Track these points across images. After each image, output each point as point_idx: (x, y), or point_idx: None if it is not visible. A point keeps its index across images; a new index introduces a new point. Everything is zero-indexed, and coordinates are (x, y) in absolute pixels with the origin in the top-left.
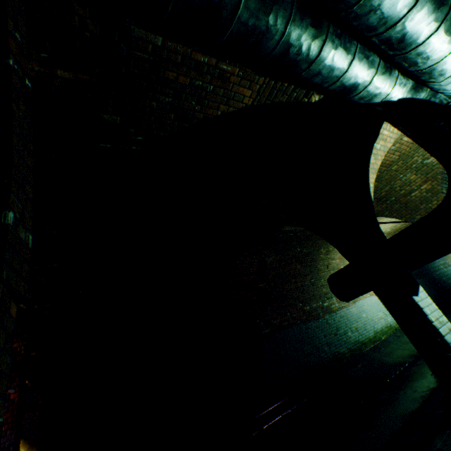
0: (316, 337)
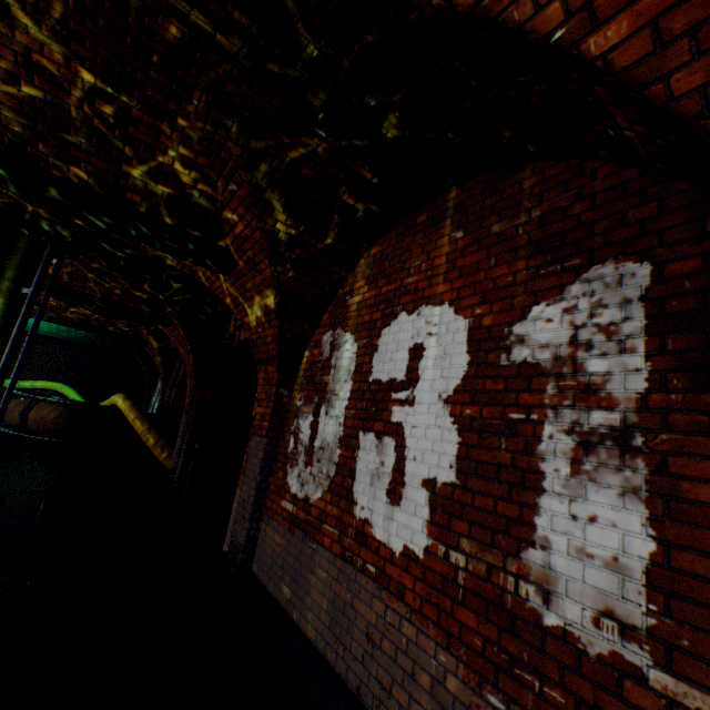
0: None
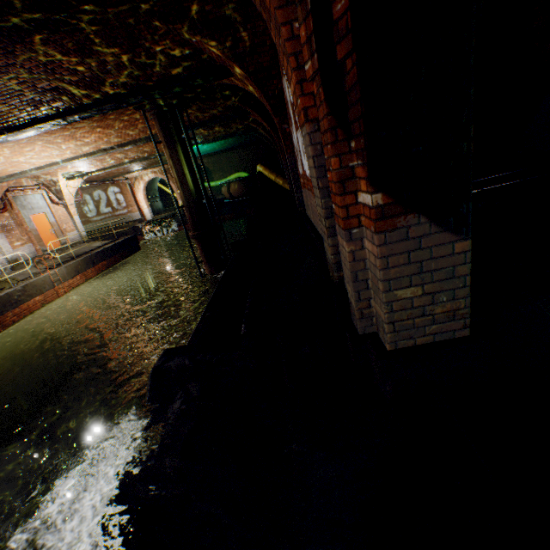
0: None
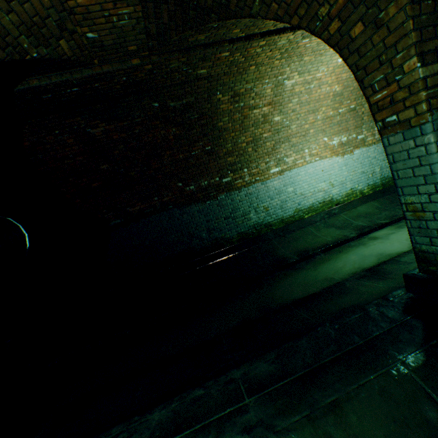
0: (194, 223)
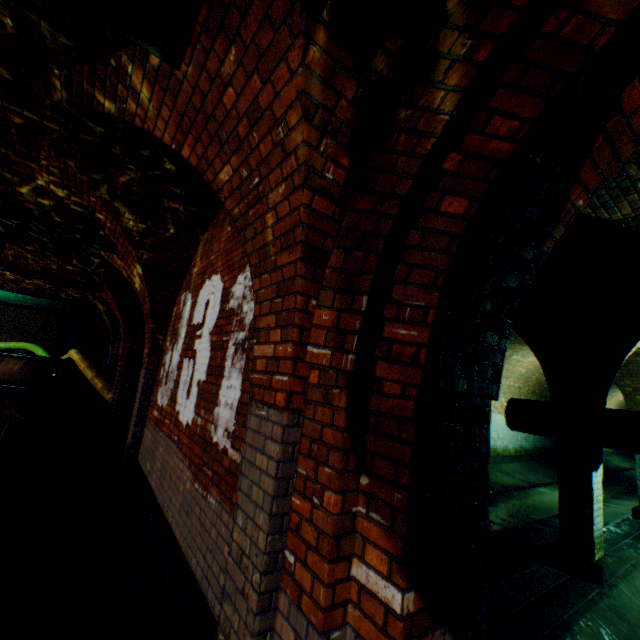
0: None
